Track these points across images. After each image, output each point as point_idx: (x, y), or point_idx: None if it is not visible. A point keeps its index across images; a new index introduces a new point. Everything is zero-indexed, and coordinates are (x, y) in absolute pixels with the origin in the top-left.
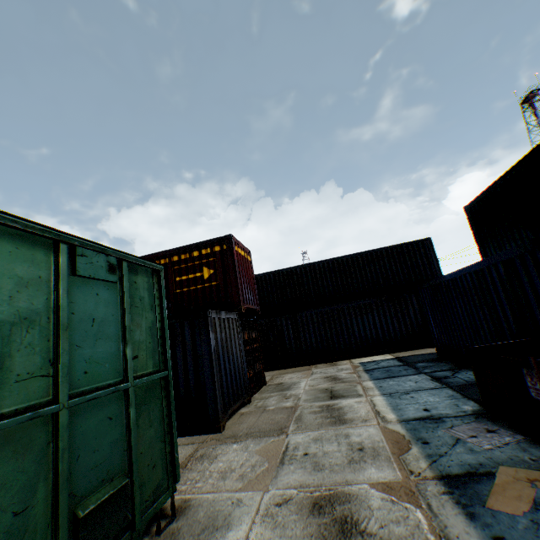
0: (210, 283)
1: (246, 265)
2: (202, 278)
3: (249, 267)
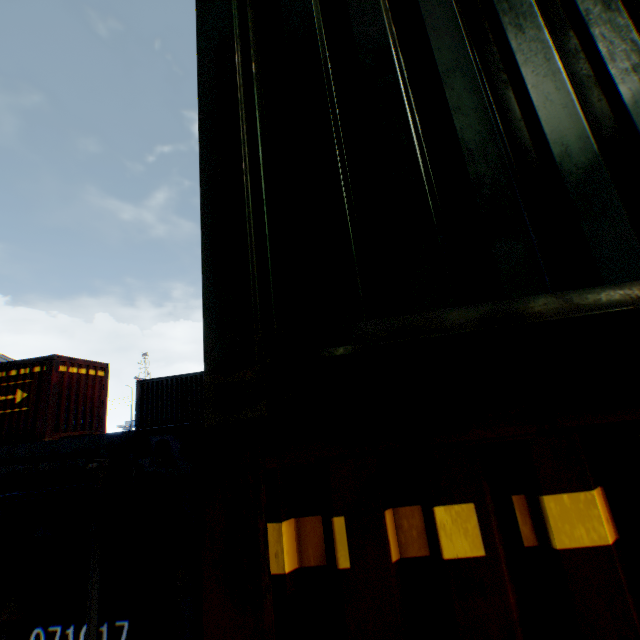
0: (22, 409)
1: (89, 383)
2: (16, 402)
3: (96, 385)
